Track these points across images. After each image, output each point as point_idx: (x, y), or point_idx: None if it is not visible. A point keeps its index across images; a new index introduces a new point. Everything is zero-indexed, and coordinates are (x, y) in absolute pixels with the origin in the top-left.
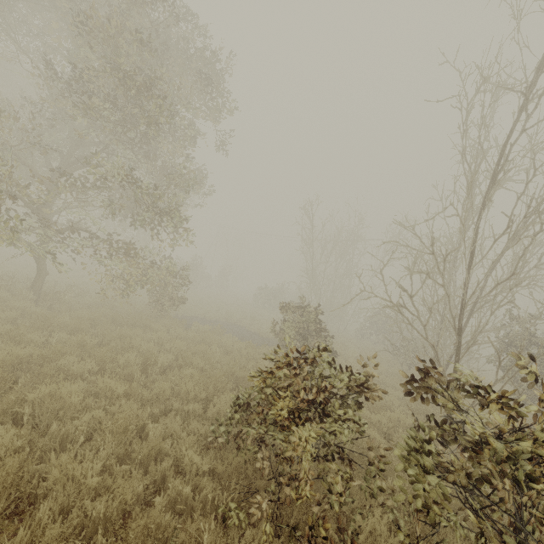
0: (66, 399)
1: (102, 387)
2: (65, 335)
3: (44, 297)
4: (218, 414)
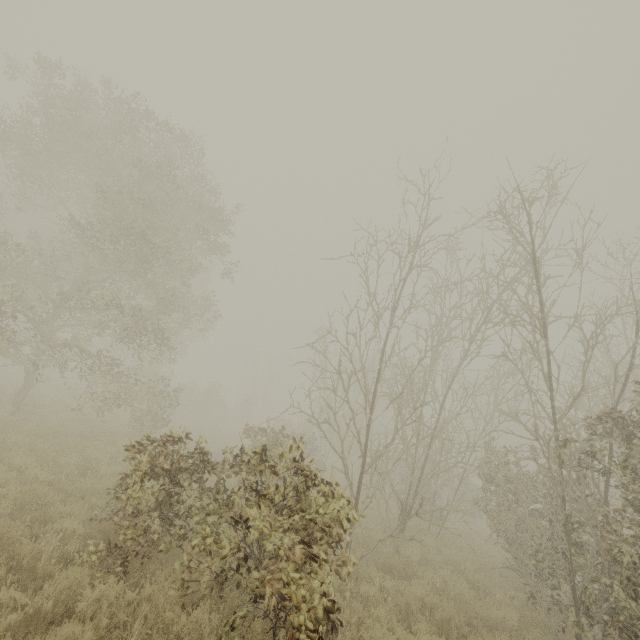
0: None
1: (29, 473)
2: (22, 438)
3: (23, 408)
4: None
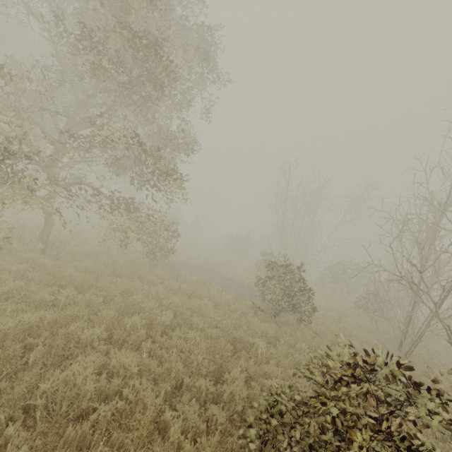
0: (81, 387)
1: (115, 364)
2: (72, 291)
3: (51, 246)
4: (232, 394)
